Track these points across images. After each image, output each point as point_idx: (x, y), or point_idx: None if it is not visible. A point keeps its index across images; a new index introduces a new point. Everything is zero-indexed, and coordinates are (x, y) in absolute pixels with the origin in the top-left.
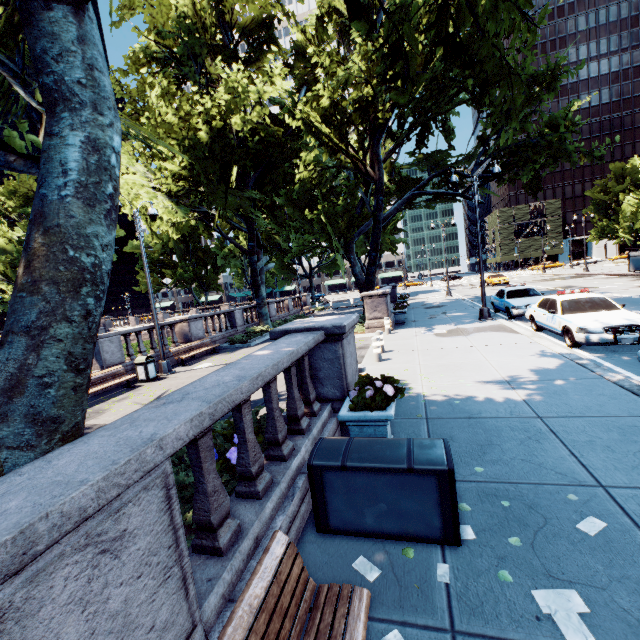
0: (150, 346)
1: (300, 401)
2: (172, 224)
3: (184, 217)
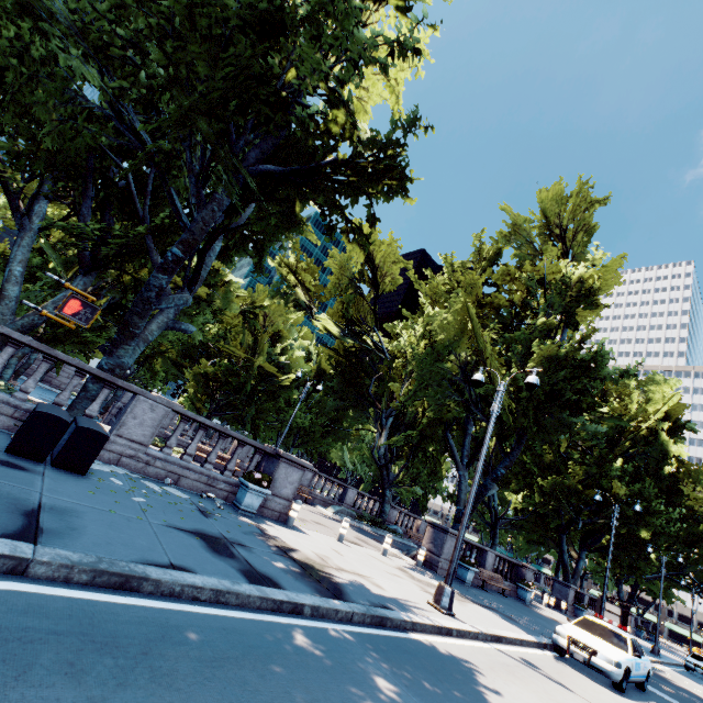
0: None
1: (593, 607)
2: None
3: None
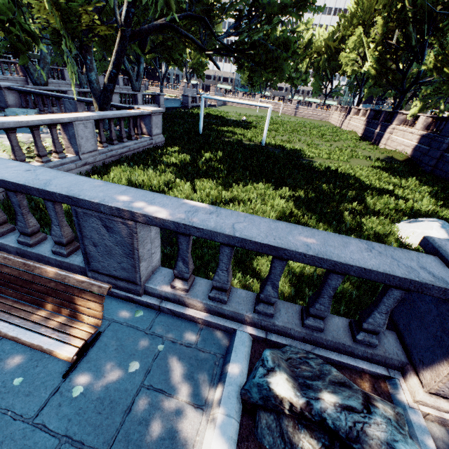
0: (358, 114)
1: None
2: (352, 69)
3: (359, 69)
